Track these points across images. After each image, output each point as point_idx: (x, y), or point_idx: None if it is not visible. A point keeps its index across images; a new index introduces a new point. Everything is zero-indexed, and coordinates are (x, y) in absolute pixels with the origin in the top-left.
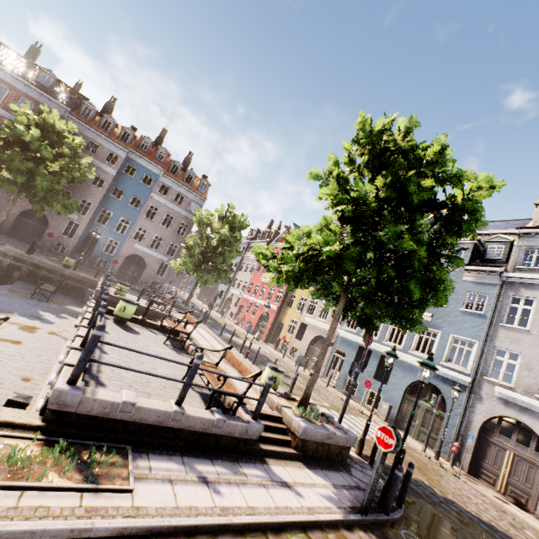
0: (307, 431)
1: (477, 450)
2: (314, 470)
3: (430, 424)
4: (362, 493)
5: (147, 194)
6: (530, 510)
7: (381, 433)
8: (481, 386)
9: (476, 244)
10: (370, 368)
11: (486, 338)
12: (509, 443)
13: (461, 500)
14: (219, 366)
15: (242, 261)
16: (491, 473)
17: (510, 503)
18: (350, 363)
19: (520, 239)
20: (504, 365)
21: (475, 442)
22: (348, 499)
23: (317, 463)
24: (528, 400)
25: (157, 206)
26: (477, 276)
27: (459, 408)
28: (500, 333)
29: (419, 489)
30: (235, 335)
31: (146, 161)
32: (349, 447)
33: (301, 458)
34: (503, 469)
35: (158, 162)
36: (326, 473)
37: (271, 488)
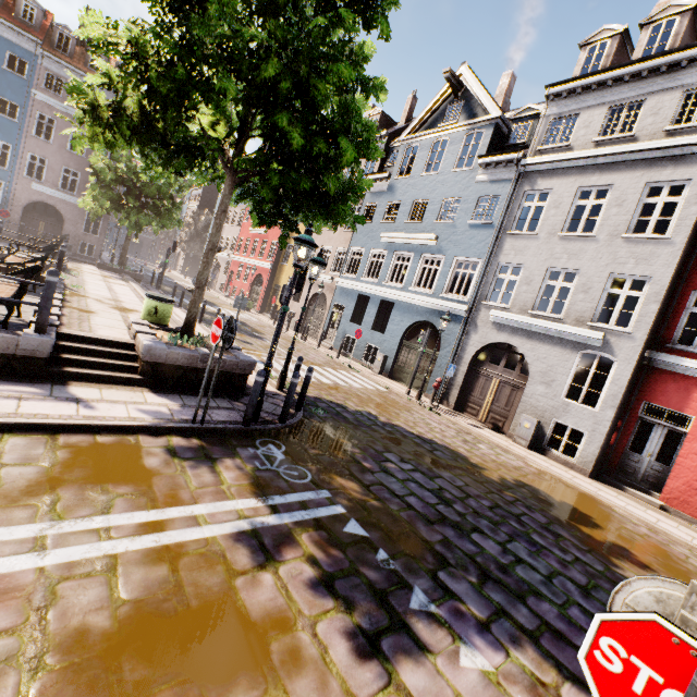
0: (155, 352)
1: (467, 384)
2: (164, 394)
3: (416, 364)
4: (231, 412)
5: (25, 92)
6: (505, 432)
7: (215, 327)
8: (478, 314)
9: (498, 125)
10: (369, 318)
11: (491, 255)
12: (497, 371)
13: (411, 425)
14: (88, 308)
15: (228, 210)
16: (476, 405)
17: (486, 428)
18: (349, 317)
19: (549, 106)
20: (504, 285)
21: (465, 377)
22: (190, 415)
23: (180, 391)
24: (520, 318)
25: (50, 116)
26: (493, 172)
27: (453, 344)
28: (507, 244)
29: (353, 416)
30: (210, 304)
31: (1, 24)
32: (244, 375)
33: (155, 386)
34: (487, 398)
35: (27, 28)
36: (184, 397)
37: (33, 401)
